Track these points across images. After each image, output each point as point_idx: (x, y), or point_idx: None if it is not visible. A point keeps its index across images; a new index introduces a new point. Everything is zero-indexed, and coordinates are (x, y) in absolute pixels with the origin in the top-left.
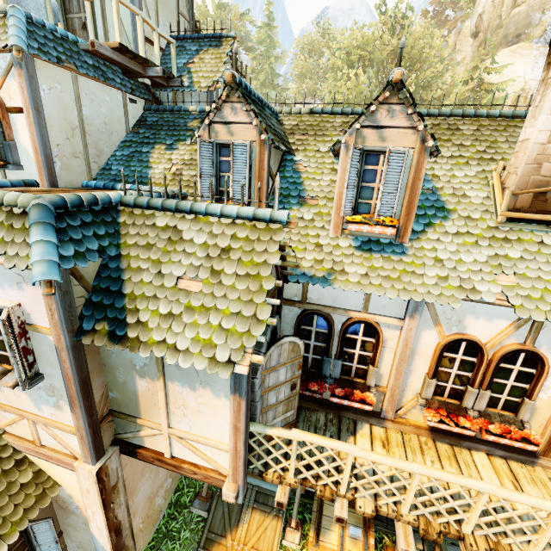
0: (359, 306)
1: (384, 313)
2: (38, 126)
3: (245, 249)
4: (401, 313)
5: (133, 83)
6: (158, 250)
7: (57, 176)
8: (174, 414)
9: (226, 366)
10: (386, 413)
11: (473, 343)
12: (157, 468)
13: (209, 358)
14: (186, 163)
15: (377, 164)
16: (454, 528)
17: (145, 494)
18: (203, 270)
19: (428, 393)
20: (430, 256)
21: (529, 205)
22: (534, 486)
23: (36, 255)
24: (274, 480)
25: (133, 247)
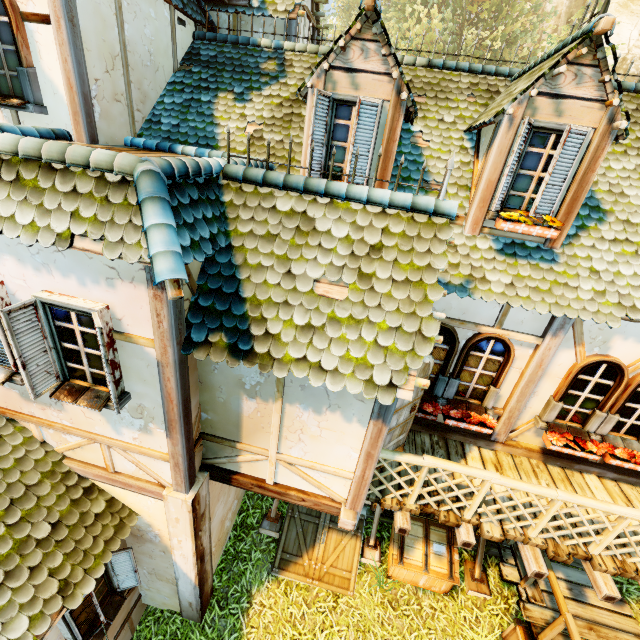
0: (492, 320)
1: (519, 330)
2: (73, 47)
3: (402, 248)
4: (540, 330)
5: None
6: (284, 244)
7: (96, 128)
8: (286, 439)
9: (387, 390)
10: (498, 436)
11: (614, 366)
12: (229, 491)
13: (365, 381)
14: (266, 122)
15: (544, 146)
16: (581, 549)
17: (219, 518)
18: (348, 273)
19: (550, 416)
20: (585, 265)
21: None
22: None
23: (159, 244)
24: (393, 507)
25: (248, 237)
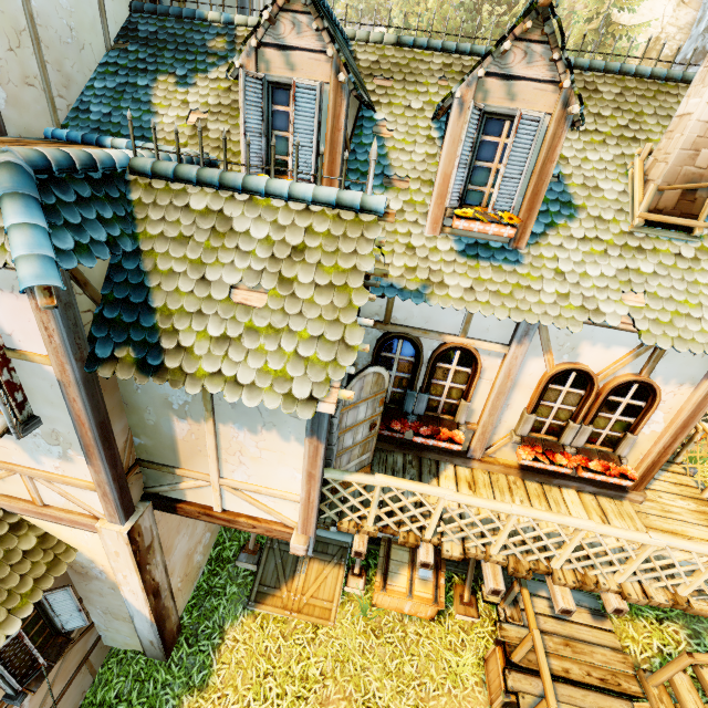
0: (456, 328)
1: (486, 338)
2: None
3: (327, 249)
4: (507, 338)
5: None
6: (198, 246)
7: (2, 117)
8: (227, 462)
9: (307, 404)
10: (474, 453)
11: (584, 374)
12: (195, 523)
13: (284, 394)
14: (211, 110)
15: (499, 134)
16: (543, 564)
17: (183, 552)
18: (268, 277)
19: (524, 429)
20: (550, 267)
21: (673, 205)
22: (621, 520)
23: (20, 246)
24: (350, 530)
25: (159, 240)
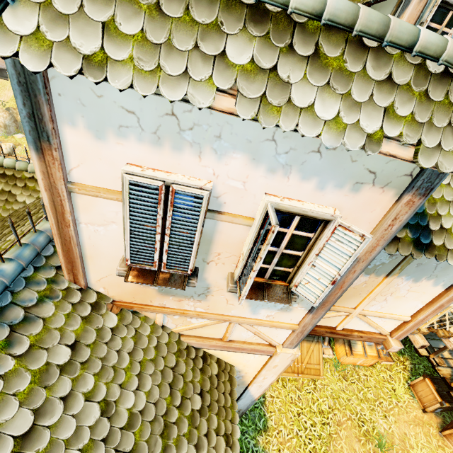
0: None
1: None
2: None
3: None
4: None
5: None
6: None
7: None
8: (374, 300)
9: None
10: None
11: None
12: None
13: None
14: None
15: None
16: None
17: None
18: None
19: None
20: None
21: None
22: None
23: None
24: (414, 332)
25: None
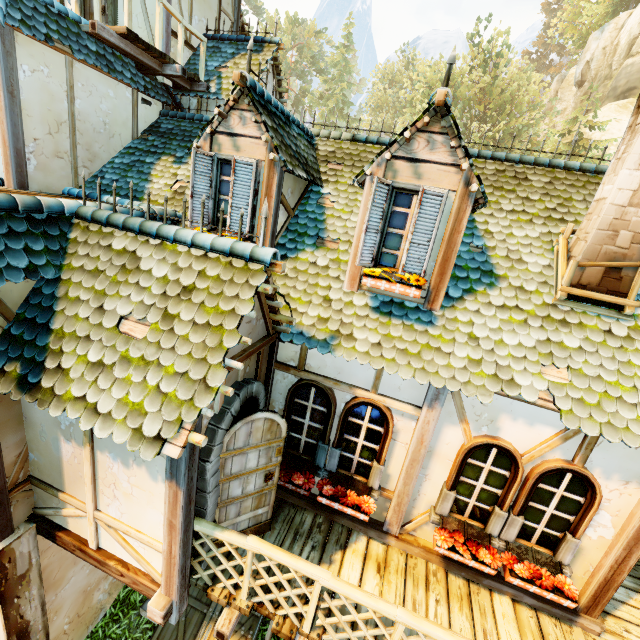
0: (368, 383)
1: (398, 397)
2: (10, 112)
3: (212, 291)
4: (419, 400)
5: (149, 82)
6: (106, 279)
7: (29, 177)
8: (103, 493)
9: (153, 443)
10: (390, 526)
11: (505, 452)
12: None
13: (134, 429)
14: None
15: (409, 206)
16: None
17: (78, 587)
18: (154, 312)
19: (444, 507)
20: (464, 331)
21: (597, 282)
22: None
23: None
24: (220, 600)
25: (78, 271)
